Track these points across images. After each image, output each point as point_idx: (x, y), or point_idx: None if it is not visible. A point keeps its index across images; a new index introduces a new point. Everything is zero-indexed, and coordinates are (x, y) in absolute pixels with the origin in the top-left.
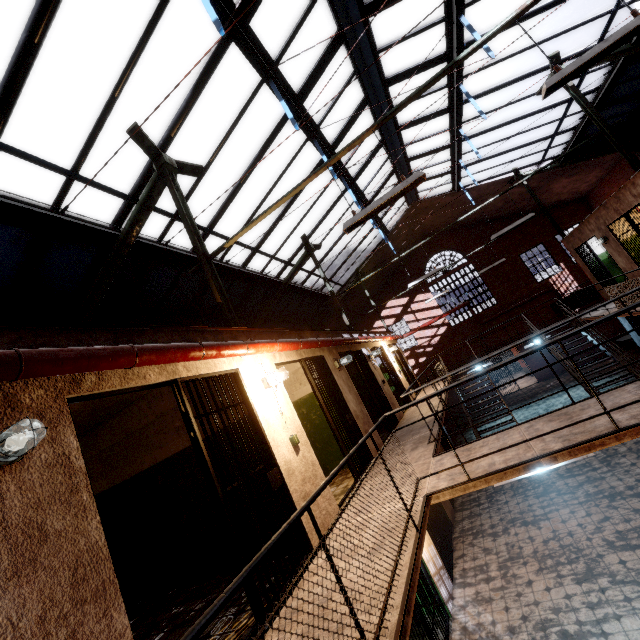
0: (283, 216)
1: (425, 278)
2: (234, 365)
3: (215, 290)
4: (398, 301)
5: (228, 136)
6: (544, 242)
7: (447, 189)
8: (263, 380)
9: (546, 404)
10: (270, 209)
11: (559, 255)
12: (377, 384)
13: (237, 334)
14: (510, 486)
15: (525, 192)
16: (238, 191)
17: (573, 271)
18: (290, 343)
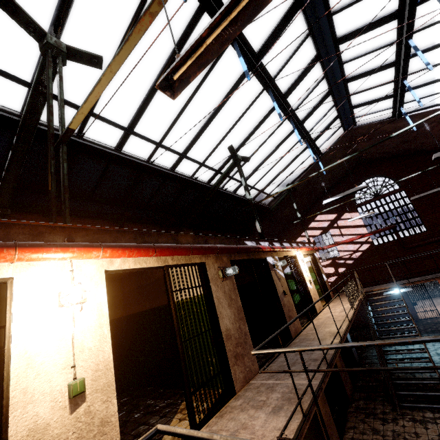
0: (208, 125)
1: (343, 196)
2: (6, 272)
3: (49, 176)
4: (326, 216)
5: (132, 27)
6: None
7: (387, 116)
8: (59, 295)
9: None
10: (103, 75)
11: None
12: (275, 295)
13: (47, 230)
14: None
15: None
16: (154, 93)
17: None
18: (131, 249)
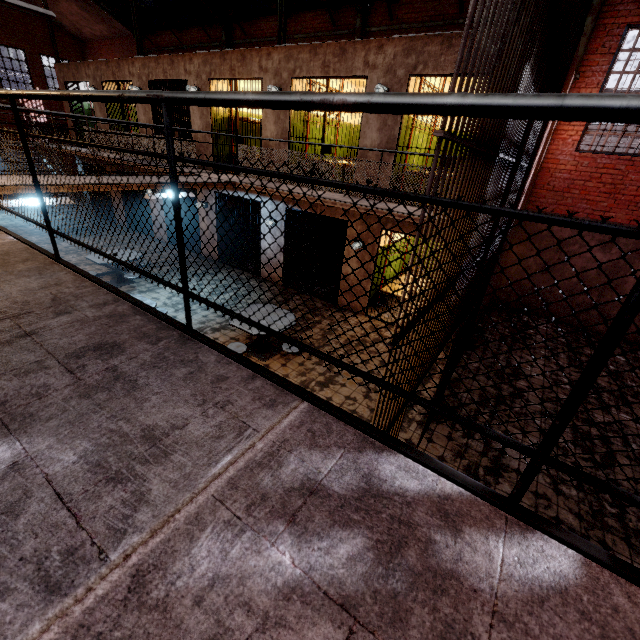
0: None
1: None
2: None
3: None
4: None
5: None
6: (27, 52)
7: None
8: None
9: None
10: None
11: (39, 78)
12: None
13: None
14: None
15: None
16: None
17: (48, 104)
18: None
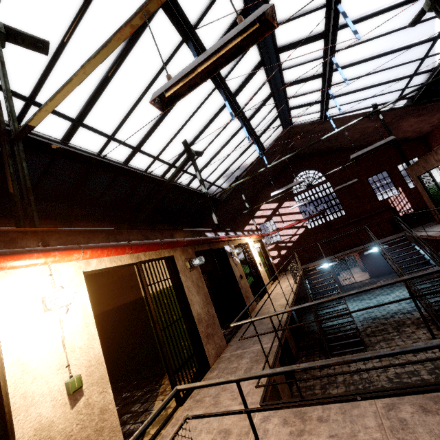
0: (162, 120)
1: (287, 189)
2: None
3: (9, 177)
4: (270, 205)
5: (82, 13)
6: (388, 170)
7: (316, 118)
8: (43, 300)
9: (377, 300)
10: (75, 75)
11: (398, 181)
12: (234, 279)
13: (19, 236)
14: (342, 380)
15: (379, 127)
16: (106, 84)
17: (408, 195)
18: (109, 248)
